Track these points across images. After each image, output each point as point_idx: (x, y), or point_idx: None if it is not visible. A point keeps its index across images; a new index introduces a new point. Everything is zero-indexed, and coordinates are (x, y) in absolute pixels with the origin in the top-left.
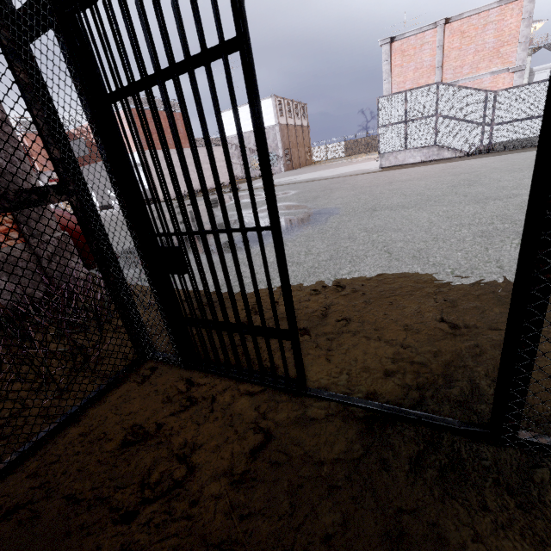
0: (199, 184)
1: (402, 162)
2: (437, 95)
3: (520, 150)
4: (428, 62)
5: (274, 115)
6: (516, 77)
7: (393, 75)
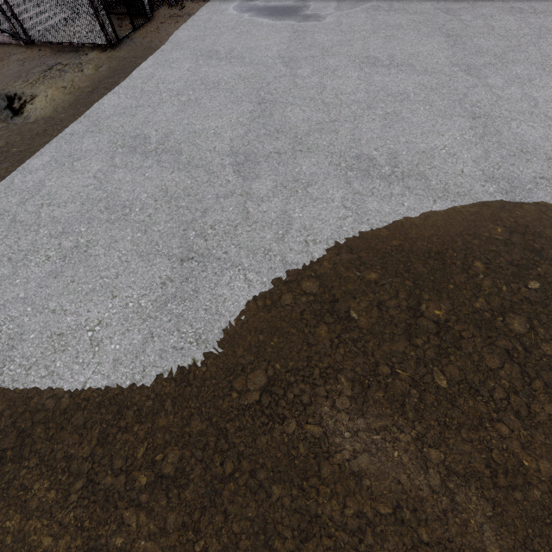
0: None
1: None
2: None
3: None
4: None
5: None
6: None
7: None
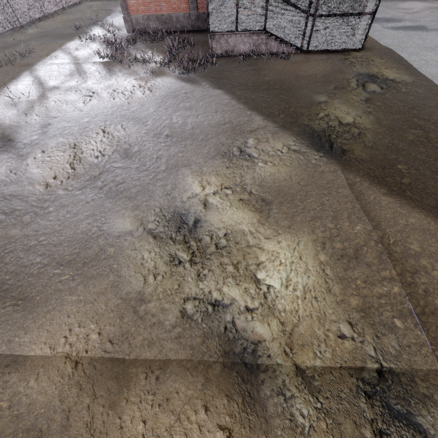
0: None
1: None
2: None
3: None
4: None
5: None
6: None
7: None
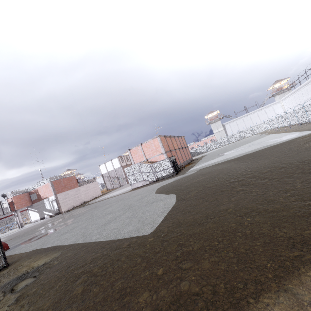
0: (83, 200)
1: (137, 186)
2: (139, 166)
3: (162, 180)
4: (141, 154)
5: (119, 163)
6: (164, 155)
7: (133, 158)
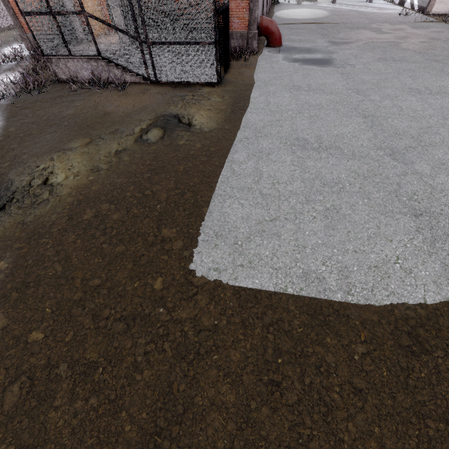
0: None
1: None
2: None
3: None
4: None
5: None
6: None
7: None
